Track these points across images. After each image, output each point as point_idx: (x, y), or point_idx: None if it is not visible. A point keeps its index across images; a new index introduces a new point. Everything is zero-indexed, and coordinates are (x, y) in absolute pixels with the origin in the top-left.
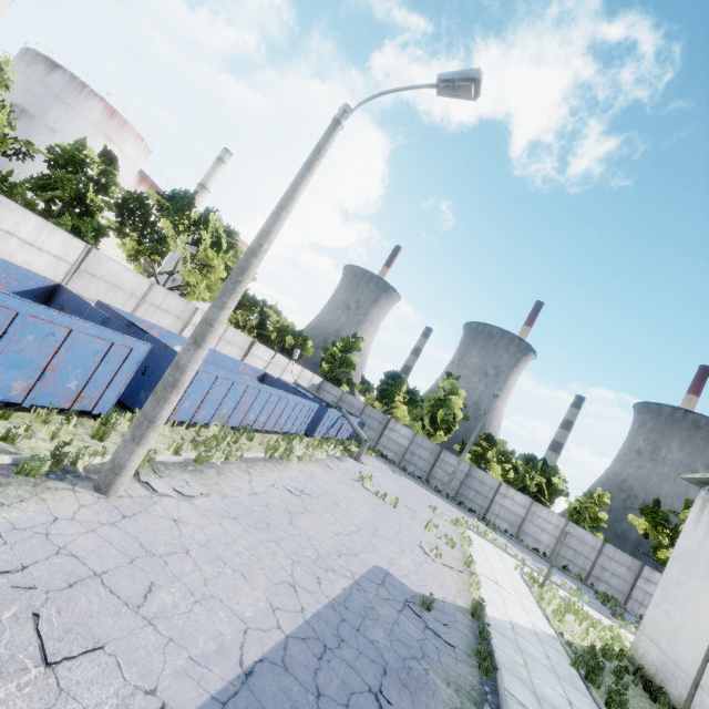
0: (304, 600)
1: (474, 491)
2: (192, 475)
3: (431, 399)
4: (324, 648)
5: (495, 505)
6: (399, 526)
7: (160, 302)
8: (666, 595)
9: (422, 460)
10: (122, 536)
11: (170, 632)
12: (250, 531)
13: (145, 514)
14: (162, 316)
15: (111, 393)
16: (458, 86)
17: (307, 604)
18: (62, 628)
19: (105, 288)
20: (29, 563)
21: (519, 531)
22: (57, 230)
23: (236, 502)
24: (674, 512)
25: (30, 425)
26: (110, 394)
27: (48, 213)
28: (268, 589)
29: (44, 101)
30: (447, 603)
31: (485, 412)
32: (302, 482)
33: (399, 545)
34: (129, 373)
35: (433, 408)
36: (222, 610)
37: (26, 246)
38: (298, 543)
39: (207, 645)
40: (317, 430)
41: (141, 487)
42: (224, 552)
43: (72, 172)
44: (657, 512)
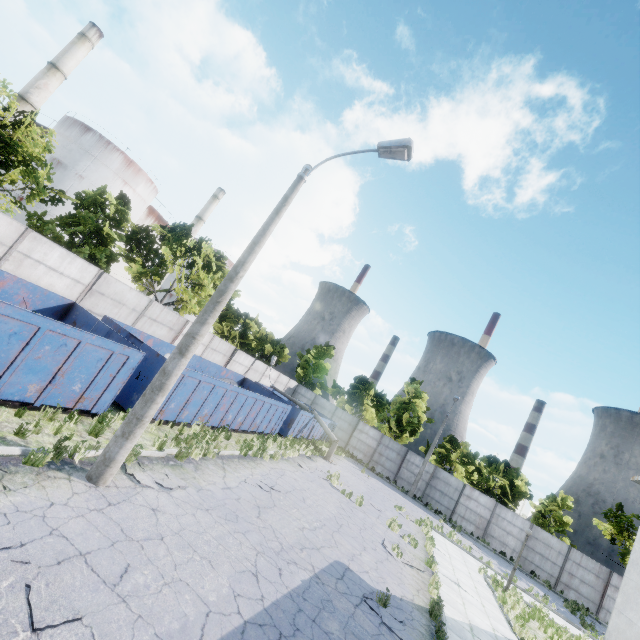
0: (264, 589)
1: (440, 492)
2: (172, 469)
3: (397, 402)
4: (279, 635)
5: (461, 507)
6: (363, 524)
7: (156, 316)
8: (627, 601)
9: (389, 460)
10: (106, 522)
11: (140, 609)
12: (220, 522)
13: (128, 503)
14: (157, 327)
15: (108, 395)
16: (394, 151)
17: (267, 593)
18: (49, 599)
19: (112, 305)
20: (27, 541)
21: (485, 533)
22: (76, 259)
23: (210, 495)
24: (638, 517)
25: (39, 422)
26: (107, 396)
27: (71, 244)
28: (232, 577)
29: (77, 155)
30: (404, 601)
31: (447, 415)
32: (273, 479)
33: (361, 542)
34: (124, 378)
35: (399, 410)
36: (188, 593)
37: (50, 271)
38: (264, 535)
39: (172, 624)
40: (290, 430)
41: (126, 479)
42: (194, 540)
43: (93, 211)
44: (621, 516)
